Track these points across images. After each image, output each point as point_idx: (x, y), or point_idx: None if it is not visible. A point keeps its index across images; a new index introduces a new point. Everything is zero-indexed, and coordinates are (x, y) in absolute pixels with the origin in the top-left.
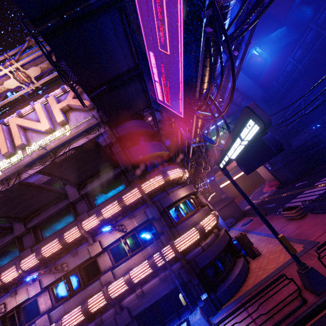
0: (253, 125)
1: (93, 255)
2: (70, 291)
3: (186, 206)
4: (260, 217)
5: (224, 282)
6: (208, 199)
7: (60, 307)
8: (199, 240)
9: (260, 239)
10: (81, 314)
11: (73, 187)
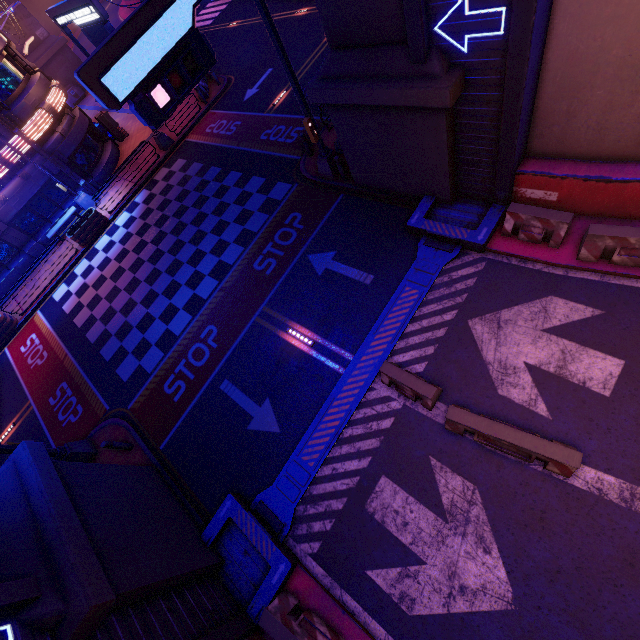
0: (95, 12)
1: None
2: None
3: (7, 74)
4: None
5: (99, 167)
6: (25, 53)
7: None
8: (54, 126)
9: (126, 118)
10: None
11: None
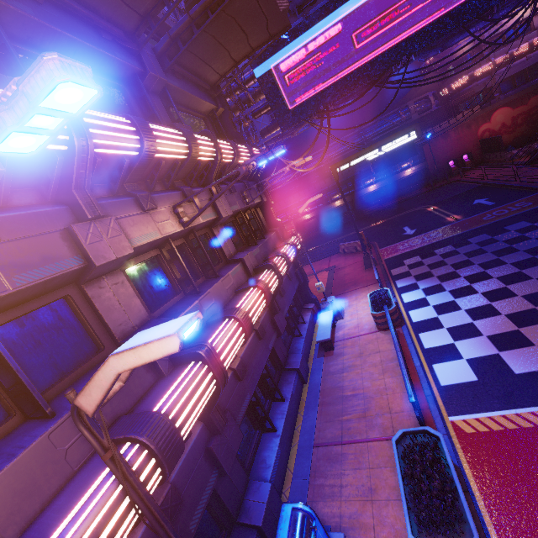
0: (413, 135)
1: (225, 216)
2: (183, 283)
3: None
4: (352, 218)
5: None
6: None
7: (193, 306)
8: None
9: None
10: (263, 298)
11: (148, 45)
